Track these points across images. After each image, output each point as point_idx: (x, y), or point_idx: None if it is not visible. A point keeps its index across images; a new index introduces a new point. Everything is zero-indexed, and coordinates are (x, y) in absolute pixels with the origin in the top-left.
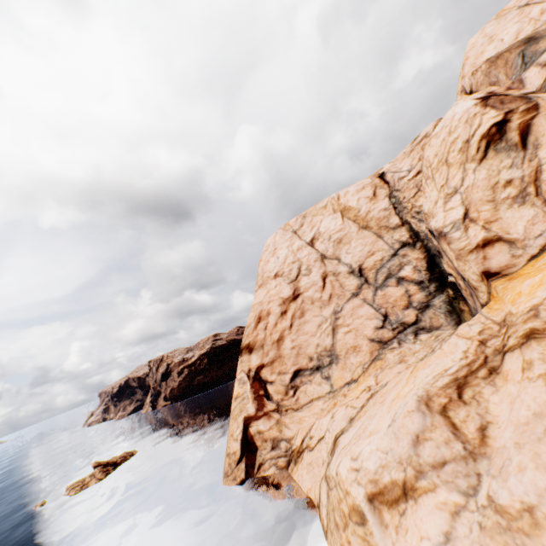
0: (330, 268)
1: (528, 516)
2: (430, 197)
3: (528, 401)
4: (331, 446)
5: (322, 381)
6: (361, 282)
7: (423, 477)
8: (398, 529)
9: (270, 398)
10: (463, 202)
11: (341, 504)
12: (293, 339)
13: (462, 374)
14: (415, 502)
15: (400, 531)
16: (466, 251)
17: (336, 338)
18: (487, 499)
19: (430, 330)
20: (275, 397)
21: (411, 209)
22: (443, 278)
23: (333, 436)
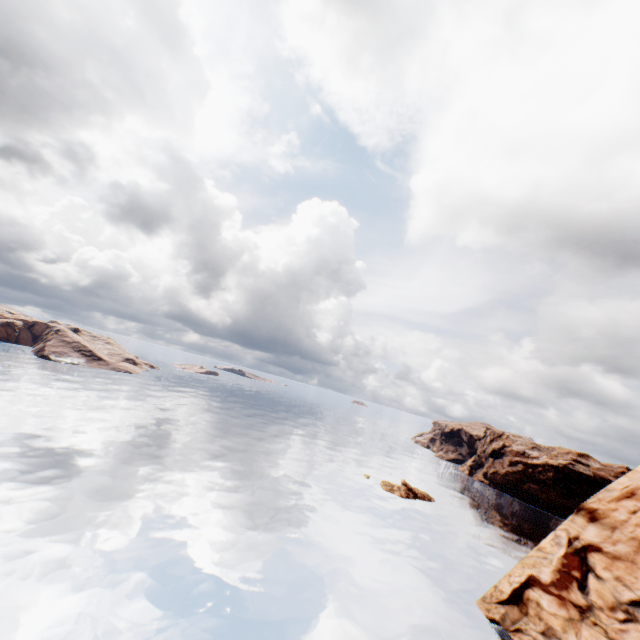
0: None
1: None
2: None
3: None
4: None
5: None
6: None
7: None
8: None
9: (584, 591)
10: None
11: None
12: None
13: None
14: None
15: None
16: None
17: None
18: None
19: None
20: (592, 597)
21: None
22: None
23: None
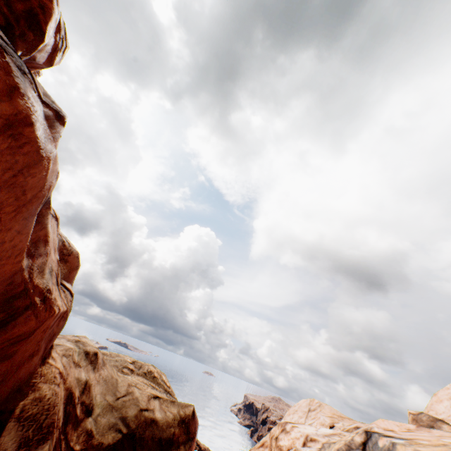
0: None
1: None
2: None
3: None
4: None
5: None
6: None
7: None
8: None
9: None
10: None
11: None
12: None
13: None
14: None
15: None
16: None
17: None
18: None
19: None
20: None
21: None
22: None
23: None
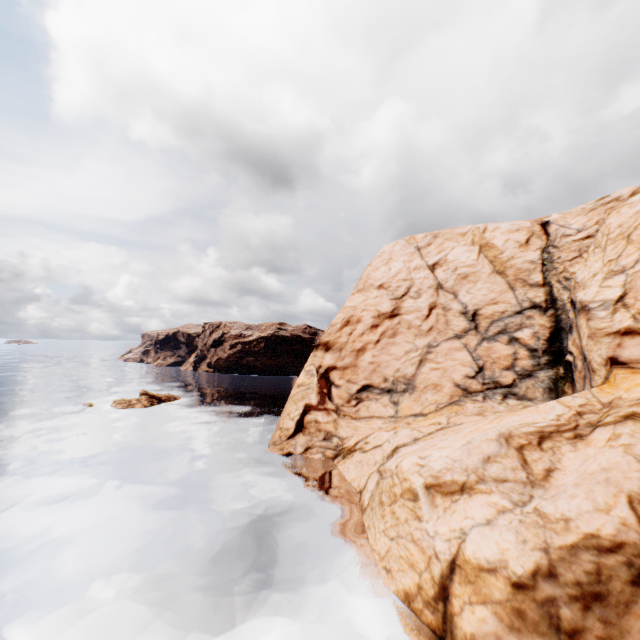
0: (442, 300)
1: (563, 523)
2: (591, 267)
3: (601, 460)
4: (389, 452)
5: (388, 404)
6: (469, 327)
7: (483, 483)
8: (447, 509)
9: (331, 400)
10: (625, 285)
11: (394, 488)
12: (374, 355)
13: (549, 430)
14: (469, 496)
15: (448, 511)
16: (603, 332)
17: (420, 370)
18: (533, 509)
19: (521, 399)
20: (336, 401)
21: (561, 272)
22: (560, 355)
23: (393, 445)
